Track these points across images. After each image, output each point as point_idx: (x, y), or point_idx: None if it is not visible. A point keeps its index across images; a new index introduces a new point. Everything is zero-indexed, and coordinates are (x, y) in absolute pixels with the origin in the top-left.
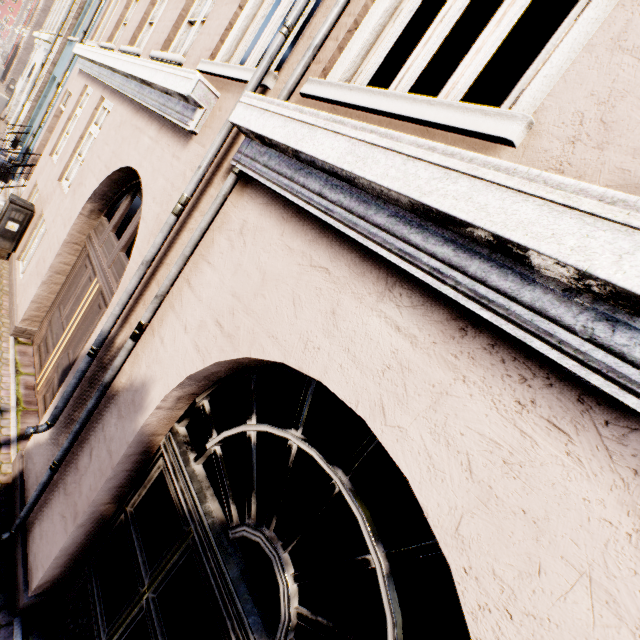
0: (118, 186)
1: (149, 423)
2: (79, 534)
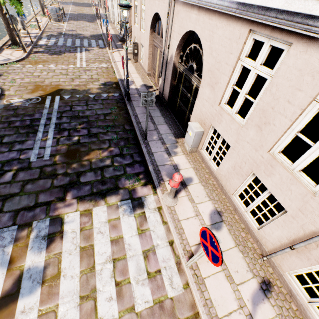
0: (154, 21)
1: (174, 61)
2: (170, 88)
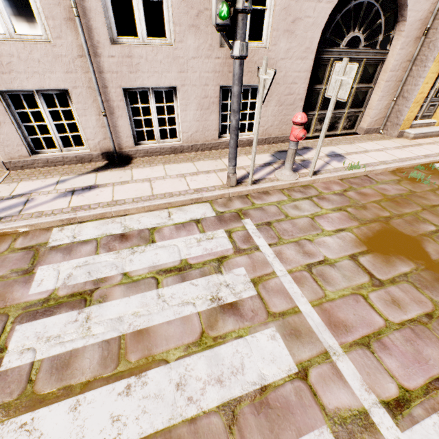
0: None
1: None
2: None
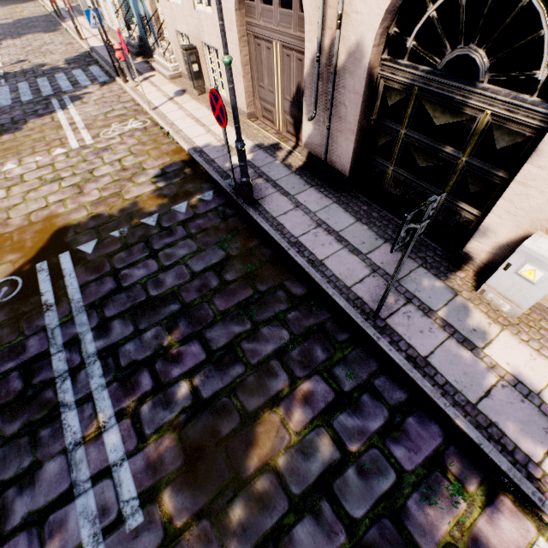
0: None
1: (370, 61)
2: (357, 141)
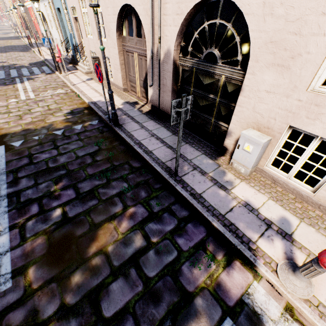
0: (121, 19)
1: (174, 57)
2: (172, 96)
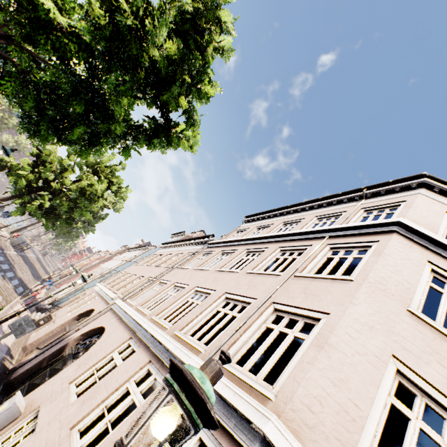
0: (87, 313)
1: (70, 342)
2: (35, 365)
